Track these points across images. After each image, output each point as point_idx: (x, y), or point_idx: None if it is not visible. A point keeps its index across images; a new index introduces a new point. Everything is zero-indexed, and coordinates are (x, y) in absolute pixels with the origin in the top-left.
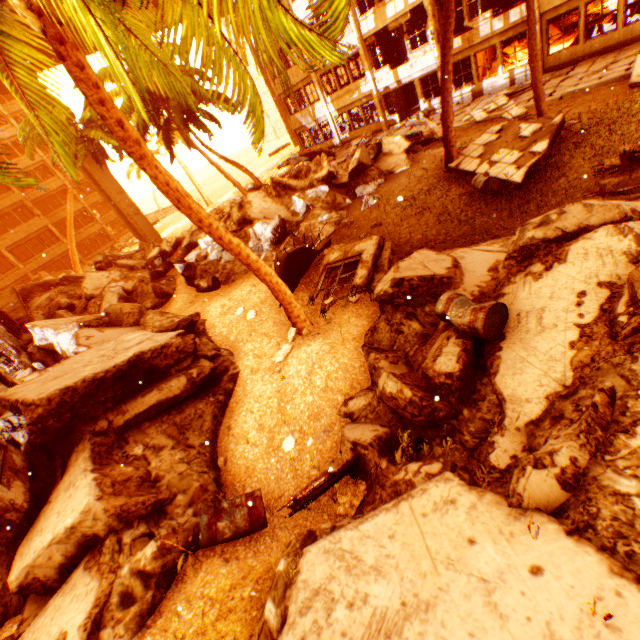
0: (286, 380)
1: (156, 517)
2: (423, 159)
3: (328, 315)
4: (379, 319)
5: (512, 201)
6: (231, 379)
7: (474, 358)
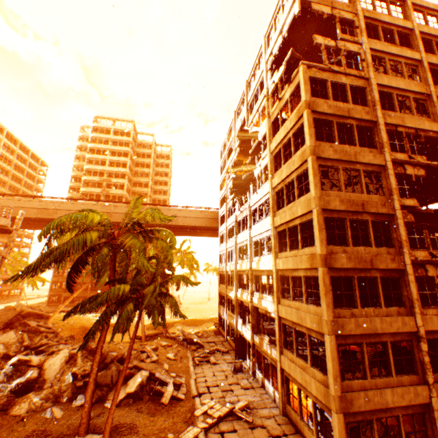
0: None
1: None
2: (121, 410)
3: None
4: None
5: None
6: None
7: None
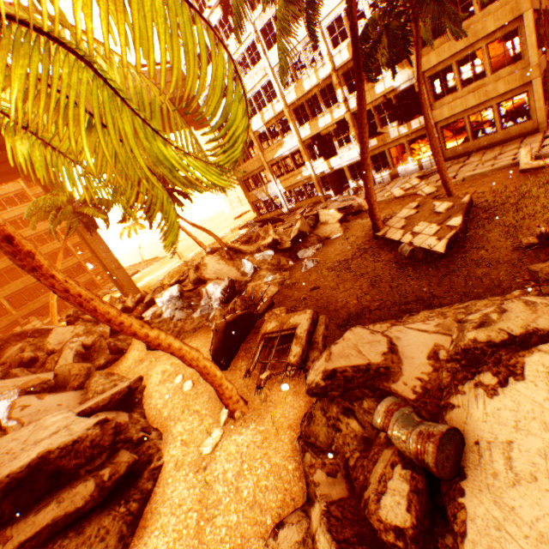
0: (210, 483)
1: None
2: (354, 227)
3: (264, 390)
4: (315, 405)
5: (438, 268)
6: (152, 475)
7: (429, 493)
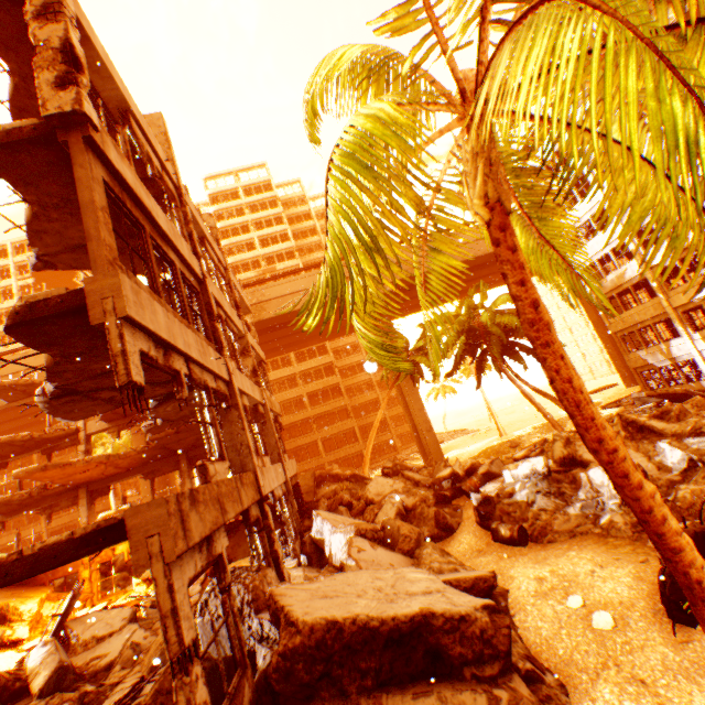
0: None
1: None
2: None
3: None
4: None
5: None
6: None
7: None
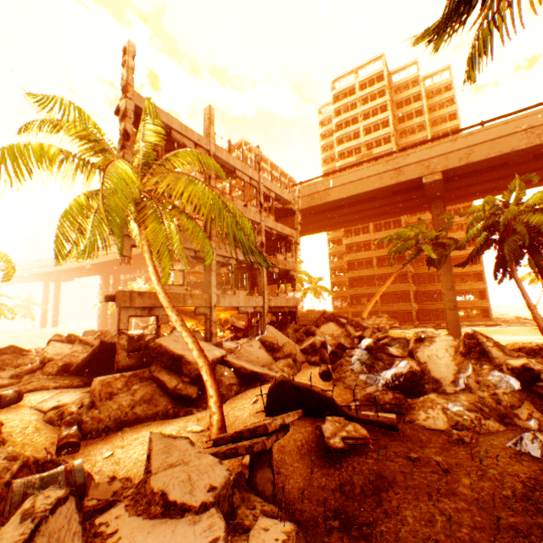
0: None
1: (90, 405)
2: None
3: None
4: None
5: None
6: (187, 411)
7: None
